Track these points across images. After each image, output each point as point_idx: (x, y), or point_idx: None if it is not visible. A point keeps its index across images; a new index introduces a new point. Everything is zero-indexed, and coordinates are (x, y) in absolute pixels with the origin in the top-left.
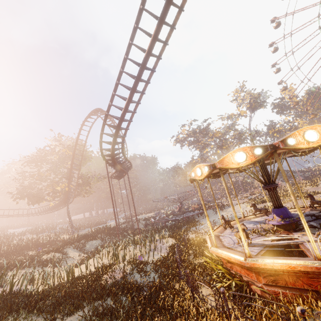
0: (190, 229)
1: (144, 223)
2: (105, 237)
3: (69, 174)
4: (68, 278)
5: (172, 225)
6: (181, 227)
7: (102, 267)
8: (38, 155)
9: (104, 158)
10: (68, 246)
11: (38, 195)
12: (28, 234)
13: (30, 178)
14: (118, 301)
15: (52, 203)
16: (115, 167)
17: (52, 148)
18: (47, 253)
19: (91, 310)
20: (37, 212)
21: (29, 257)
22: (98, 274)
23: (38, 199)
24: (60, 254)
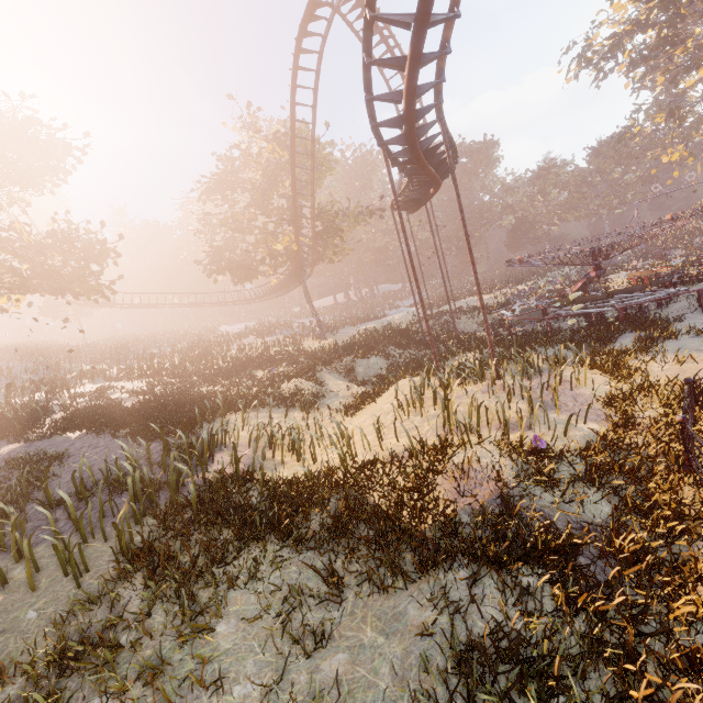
0: (658, 348)
1: (479, 321)
2: (393, 352)
3: (294, 210)
4: (346, 465)
5: (577, 332)
6: (611, 337)
7: (423, 449)
8: (222, 173)
9: (378, 138)
10: (322, 368)
11: (246, 264)
12: (251, 337)
13: (221, 229)
14: (530, 612)
15: (274, 279)
16: (410, 168)
17: (244, 150)
18: (288, 380)
19: (438, 606)
20: (255, 298)
21: (259, 385)
22: (418, 470)
23: (247, 273)
24: (311, 383)
